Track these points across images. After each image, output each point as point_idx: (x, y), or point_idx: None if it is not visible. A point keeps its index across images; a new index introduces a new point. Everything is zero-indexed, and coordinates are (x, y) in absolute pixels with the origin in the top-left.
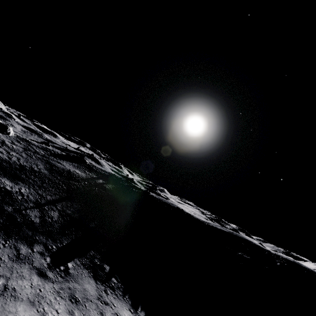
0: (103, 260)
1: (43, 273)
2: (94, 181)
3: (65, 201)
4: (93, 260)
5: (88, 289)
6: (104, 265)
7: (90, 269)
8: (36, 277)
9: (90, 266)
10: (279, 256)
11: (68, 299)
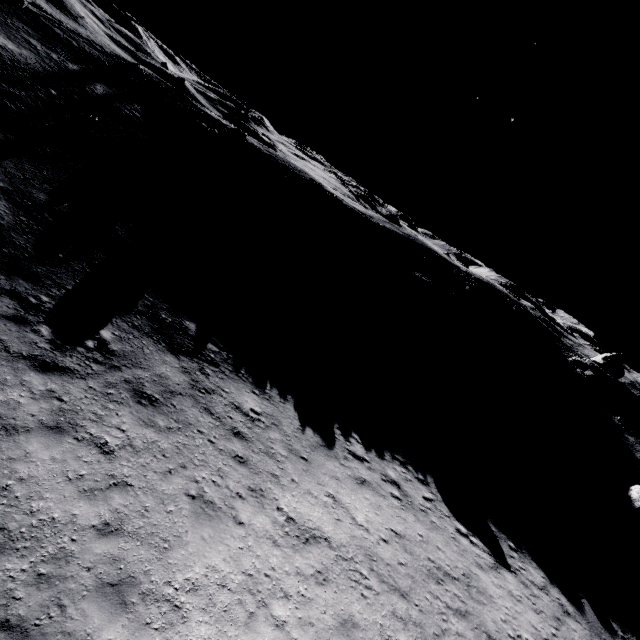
0: (178, 313)
1: (49, 364)
2: (79, 90)
3: (12, 159)
4: (156, 316)
5: (167, 375)
6: (185, 323)
7: (157, 336)
8: (35, 377)
9: (153, 329)
10: (471, 276)
11: (133, 402)
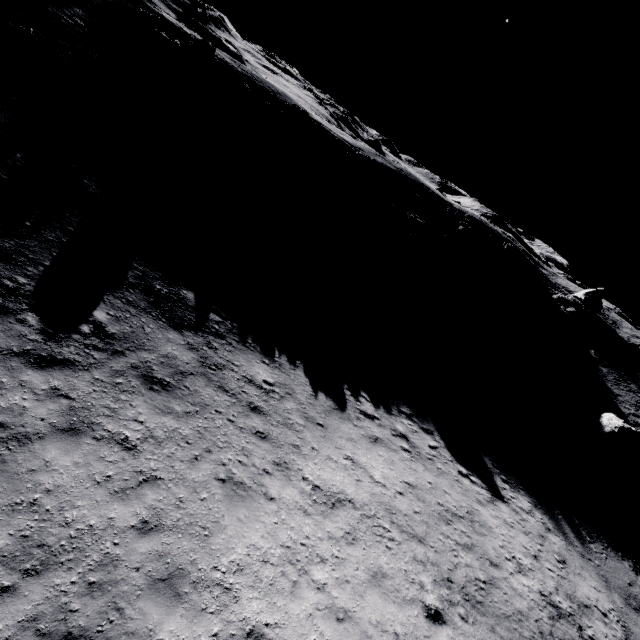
0: (173, 282)
1: (45, 358)
2: None
3: None
4: (150, 287)
5: (174, 354)
6: (182, 293)
7: (155, 311)
8: (33, 375)
9: (150, 304)
10: (464, 214)
11: (145, 389)
